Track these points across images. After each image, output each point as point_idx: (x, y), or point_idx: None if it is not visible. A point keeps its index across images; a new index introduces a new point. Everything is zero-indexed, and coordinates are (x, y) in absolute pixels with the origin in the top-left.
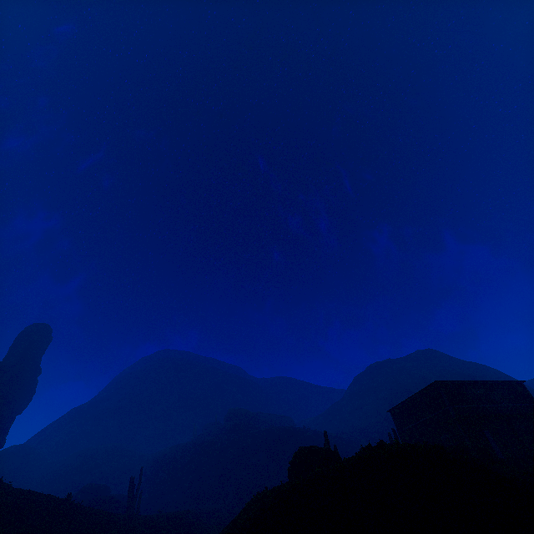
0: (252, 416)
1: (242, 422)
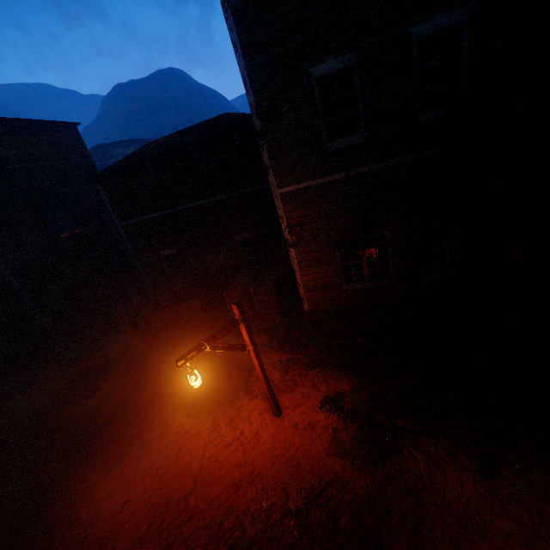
0: None
1: None
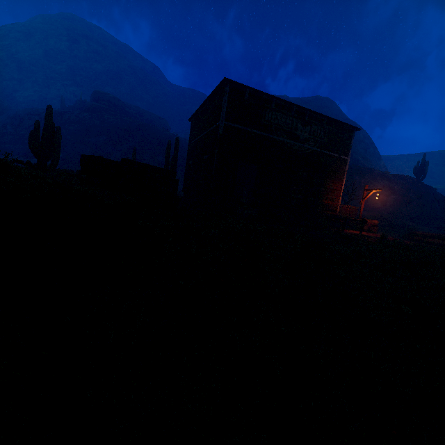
0: (118, 105)
1: (100, 106)
